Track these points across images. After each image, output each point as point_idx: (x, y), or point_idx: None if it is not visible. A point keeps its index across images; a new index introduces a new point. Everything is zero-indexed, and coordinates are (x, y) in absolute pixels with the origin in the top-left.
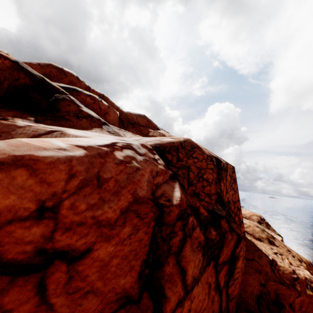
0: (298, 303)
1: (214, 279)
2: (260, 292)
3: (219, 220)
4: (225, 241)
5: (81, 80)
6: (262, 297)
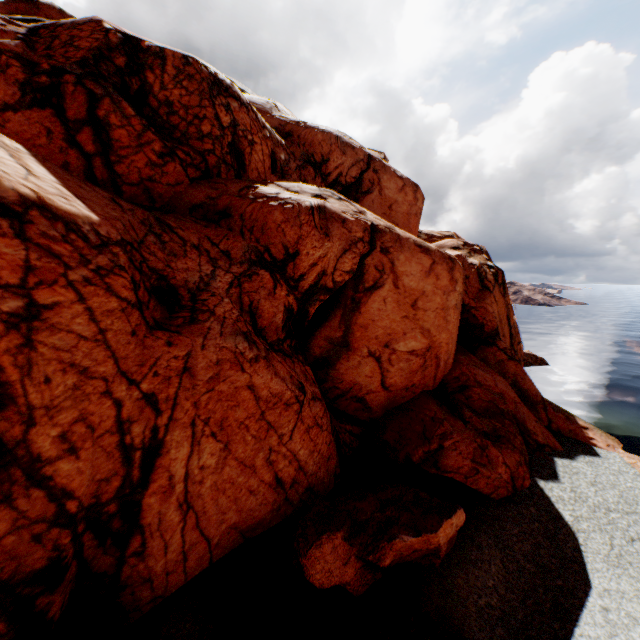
0: (249, 213)
1: (63, 132)
2: (203, 204)
3: (64, 75)
4: (65, 92)
5: (69, 15)
6: (204, 207)
